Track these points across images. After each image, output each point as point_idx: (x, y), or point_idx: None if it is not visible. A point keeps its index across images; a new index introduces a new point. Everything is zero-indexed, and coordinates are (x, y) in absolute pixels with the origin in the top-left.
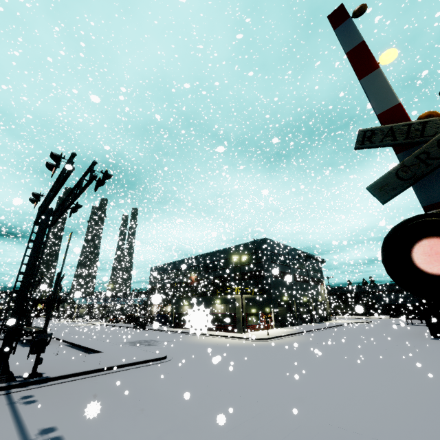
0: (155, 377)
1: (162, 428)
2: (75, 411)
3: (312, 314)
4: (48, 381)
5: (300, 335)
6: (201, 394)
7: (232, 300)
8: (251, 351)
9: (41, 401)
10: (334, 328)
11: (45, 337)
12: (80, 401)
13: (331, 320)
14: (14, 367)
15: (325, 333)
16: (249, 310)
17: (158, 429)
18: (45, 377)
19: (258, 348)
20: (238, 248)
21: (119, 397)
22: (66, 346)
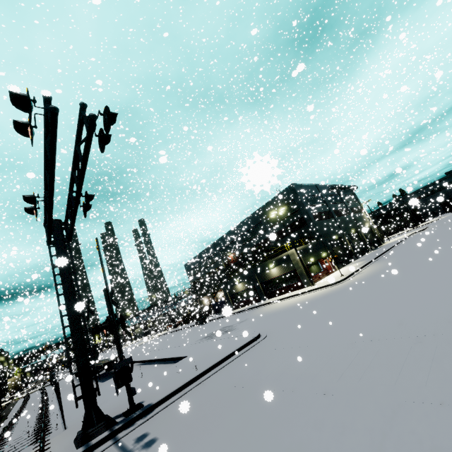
0: (272, 358)
1: (369, 419)
2: (216, 436)
3: (365, 243)
4: (153, 409)
5: (373, 264)
6: (356, 355)
7: (286, 258)
8: (345, 294)
9: (162, 438)
10: (398, 246)
11: (125, 364)
12: (210, 419)
13: (385, 242)
14: (105, 407)
15: (396, 252)
16: (307, 261)
17: (364, 422)
18: (147, 405)
19: (347, 289)
20: (266, 207)
21: (253, 396)
22: (143, 366)
